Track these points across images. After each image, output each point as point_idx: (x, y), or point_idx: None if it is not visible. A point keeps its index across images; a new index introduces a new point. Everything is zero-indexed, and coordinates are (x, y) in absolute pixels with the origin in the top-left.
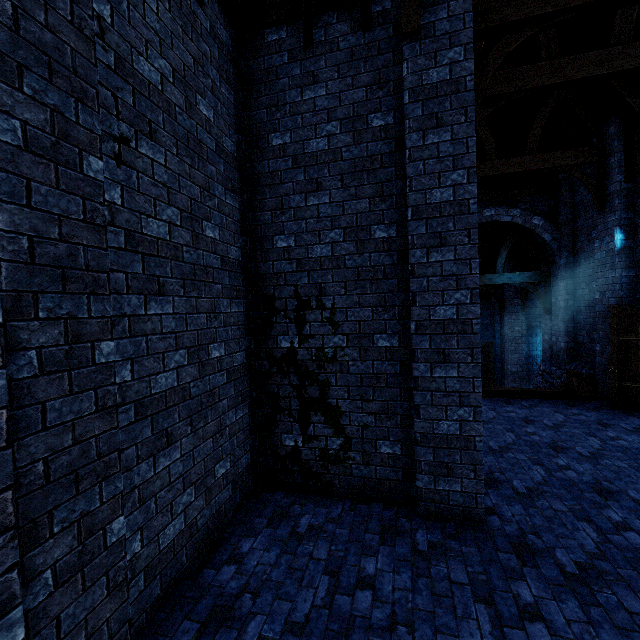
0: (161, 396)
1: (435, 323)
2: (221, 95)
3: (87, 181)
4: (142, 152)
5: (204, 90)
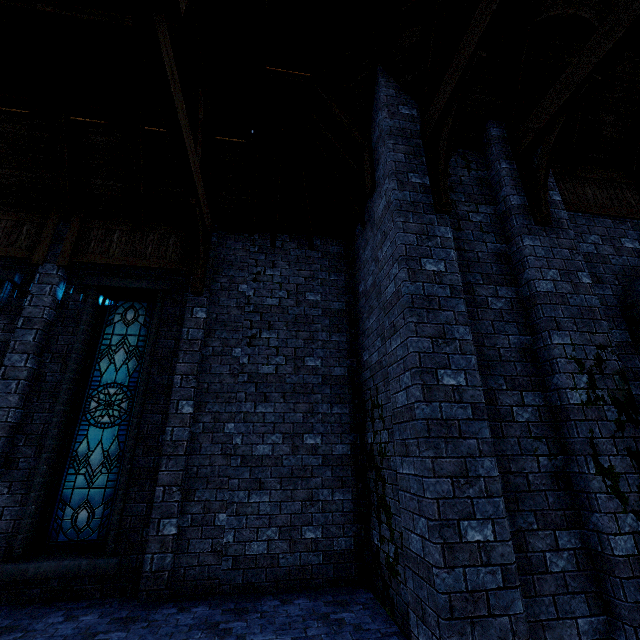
0: (259, 458)
1: (399, 411)
2: (330, 282)
3: (233, 358)
4: (263, 337)
5: (313, 288)
